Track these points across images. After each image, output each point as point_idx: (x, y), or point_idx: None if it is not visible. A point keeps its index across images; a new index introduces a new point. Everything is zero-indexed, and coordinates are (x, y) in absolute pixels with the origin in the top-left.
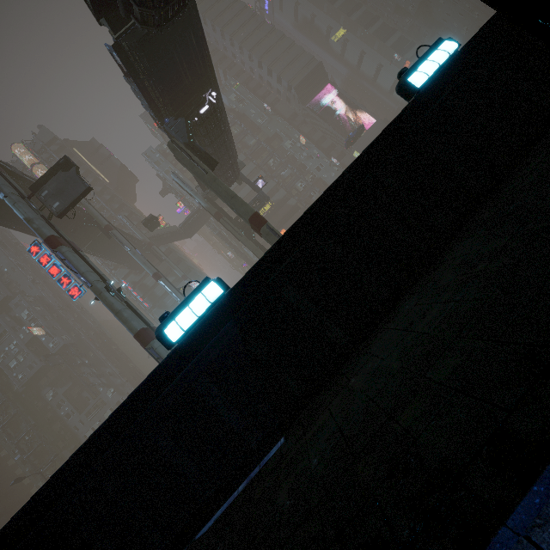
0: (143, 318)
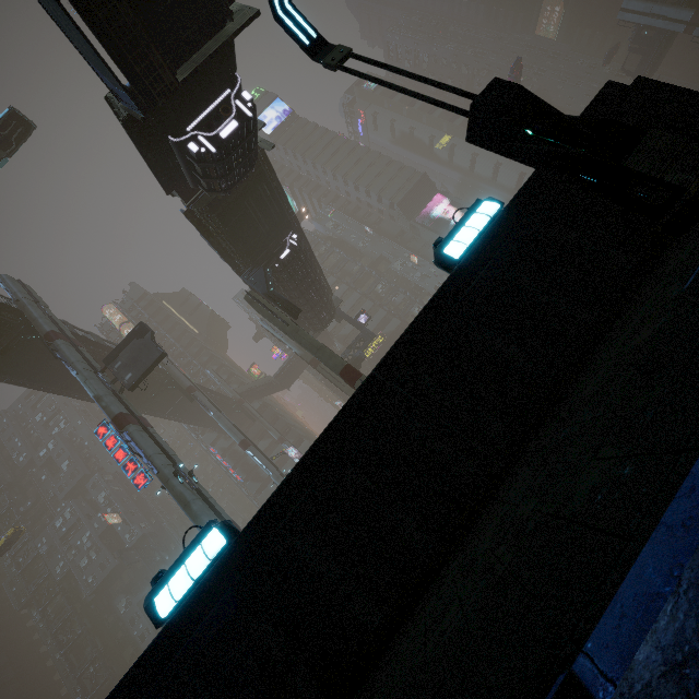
0: (217, 510)
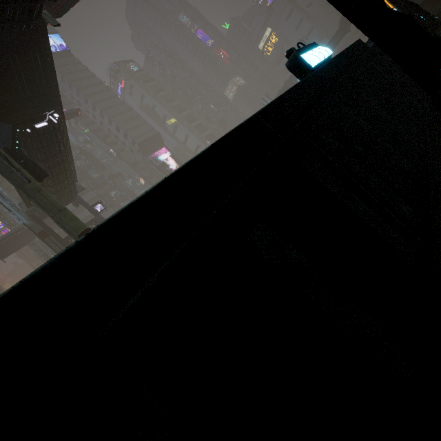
0: None
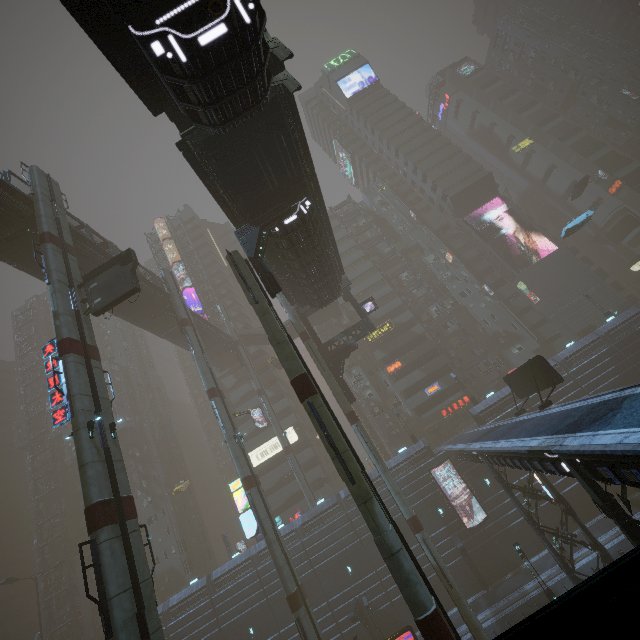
0: (117, 480)
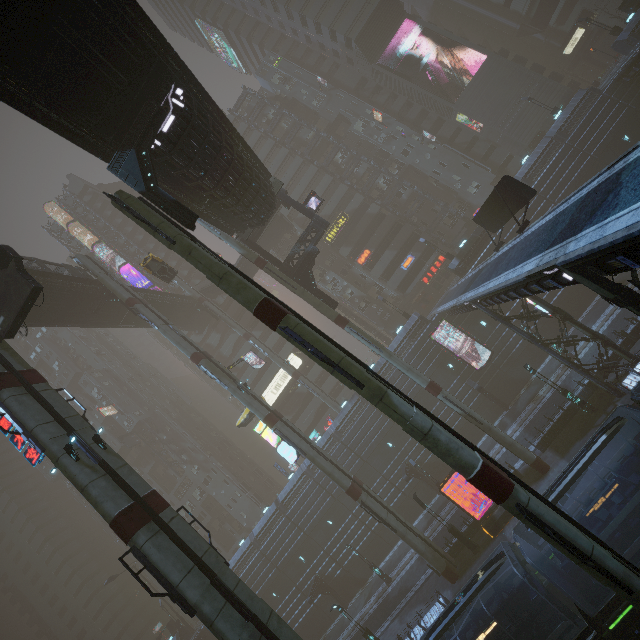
0: (128, 485)
